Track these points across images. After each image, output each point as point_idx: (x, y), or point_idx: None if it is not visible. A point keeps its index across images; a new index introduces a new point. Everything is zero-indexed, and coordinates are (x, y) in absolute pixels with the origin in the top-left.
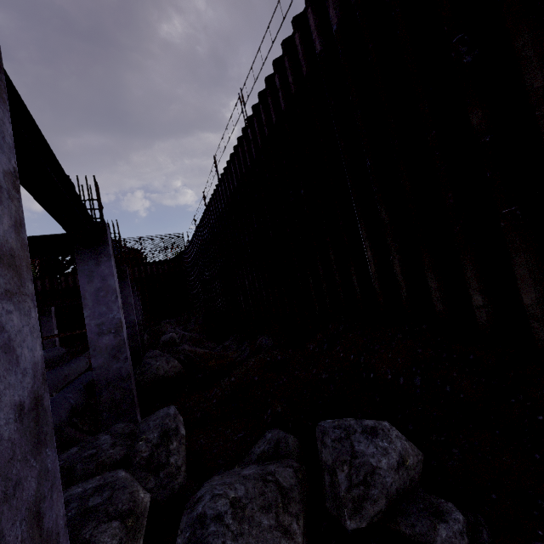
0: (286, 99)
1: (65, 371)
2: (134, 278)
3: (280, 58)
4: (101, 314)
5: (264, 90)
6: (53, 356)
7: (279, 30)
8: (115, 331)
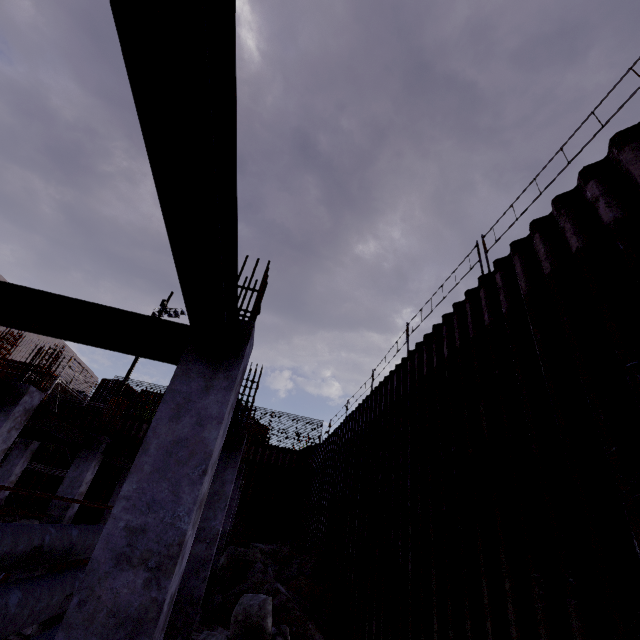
0: (618, 208)
1: (76, 581)
2: (246, 460)
3: (599, 162)
4: (152, 504)
5: (545, 217)
6: (84, 541)
7: (588, 142)
8: (154, 566)
